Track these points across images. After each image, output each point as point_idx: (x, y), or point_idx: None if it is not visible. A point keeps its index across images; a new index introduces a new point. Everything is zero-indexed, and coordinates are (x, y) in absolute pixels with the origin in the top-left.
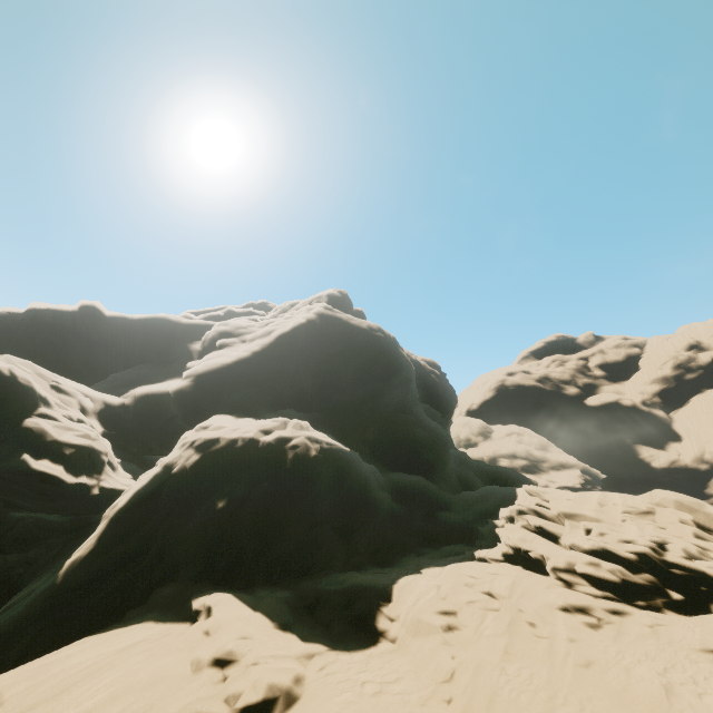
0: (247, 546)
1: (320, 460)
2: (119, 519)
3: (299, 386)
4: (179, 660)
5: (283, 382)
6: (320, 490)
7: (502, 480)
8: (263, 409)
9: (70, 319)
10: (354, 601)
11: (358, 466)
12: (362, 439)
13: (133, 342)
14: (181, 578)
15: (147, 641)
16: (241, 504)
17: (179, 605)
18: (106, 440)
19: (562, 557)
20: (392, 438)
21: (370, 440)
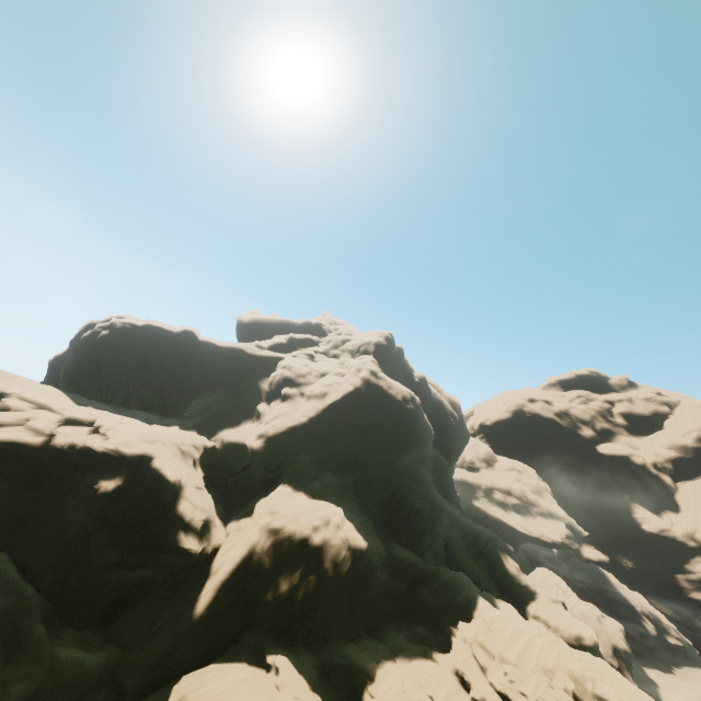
0: (296, 617)
1: (347, 558)
2: (225, 580)
3: (338, 445)
4: (265, 700)
5: (327, 443)
6: (343, 581)
7: (484, 543)
8: (310, 474)
9: (174, 338)
10: (353, 674)
11: (371, 555)
12: (377, 502)
13: (216, 364)
14: (257, 628)
15: (246, 679)
16: (296, 588)
17: (258, 652)
18: (210, 497)
19: (480, 692)
20: (401, 506)
21: (383, 502)
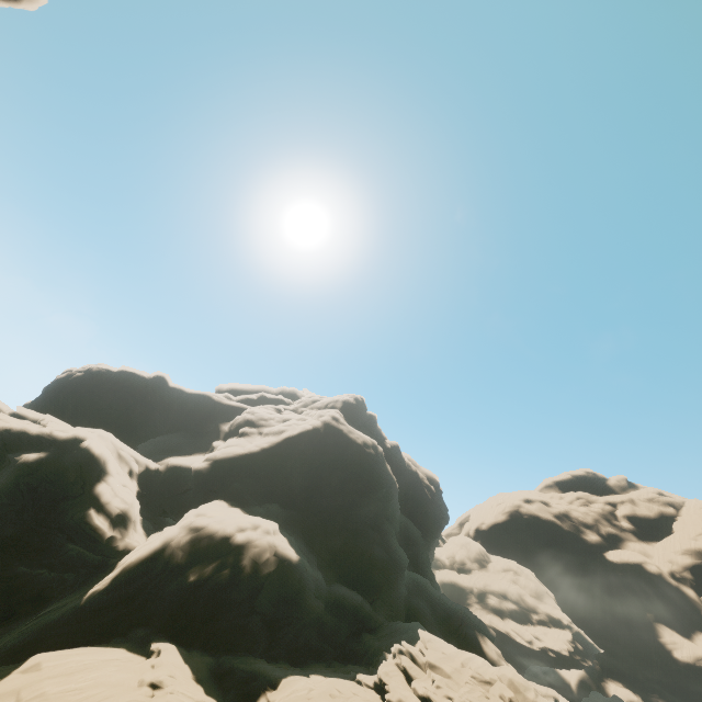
0: (199, 615)
1: (271, 562)
2: (128, 569)
3: (290, 483)
4: (133, 677)
5: (278, 478)
6: (263, 586)
7: (458, 620)
8: (254, 500)
9: (145, 383)
10: (252, 680)
11: (302, 573)
12: (328, 544)
13: (182, 410)
14: (151, 625)
15: (120, 660)
16: (205, 581)
17: (144, 644)
18: (138, 502)
19: (397, 694)
20: (353, 550)
21: (335, 547)
